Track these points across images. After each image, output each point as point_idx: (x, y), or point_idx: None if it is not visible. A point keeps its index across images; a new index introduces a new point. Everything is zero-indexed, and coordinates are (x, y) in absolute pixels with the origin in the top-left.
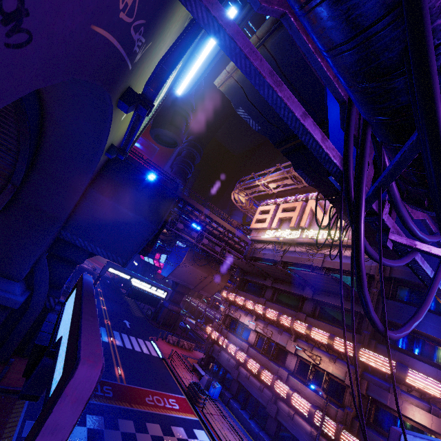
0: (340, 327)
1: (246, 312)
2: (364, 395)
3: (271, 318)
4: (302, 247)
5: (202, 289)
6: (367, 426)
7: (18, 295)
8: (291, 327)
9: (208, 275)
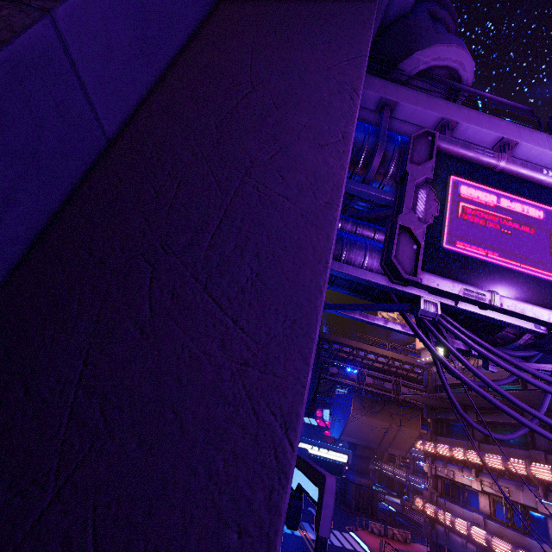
0: None
1: (459, 466)
2: None
3: (496, 466)
4: None
5: (389, 445)
6: None
7: None
8: (529, 475)
9: (390, 425)
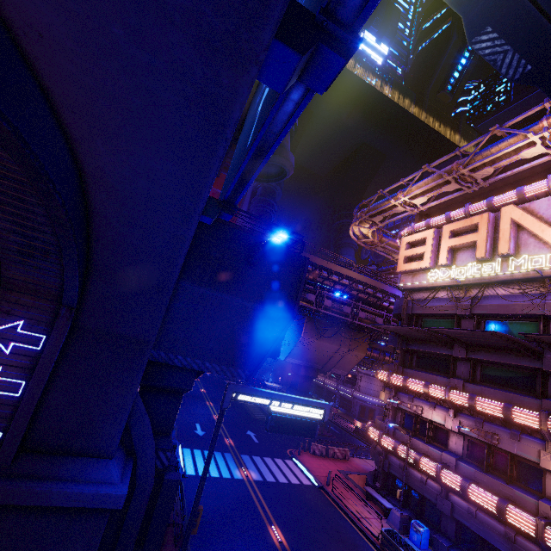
0: None
1: (431, 403)
2: None
3: (490, 412)
4: (510, 286)
5: (333, 366)
6: None
7: (118, 482)
8: (542, 430)
9: (339, 348)
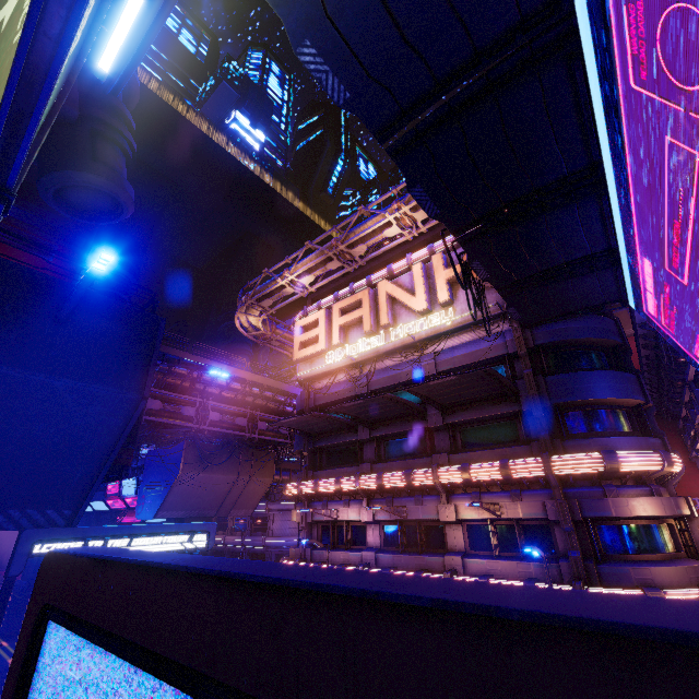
0: (502, 446)
1: (345, 500)
2: (582, 520)
3: (396, 485)
4: (395, 356)
5: (233, 506)
6: (604, 562)
7: None
8: (435, 483)
9: (238, 477)
